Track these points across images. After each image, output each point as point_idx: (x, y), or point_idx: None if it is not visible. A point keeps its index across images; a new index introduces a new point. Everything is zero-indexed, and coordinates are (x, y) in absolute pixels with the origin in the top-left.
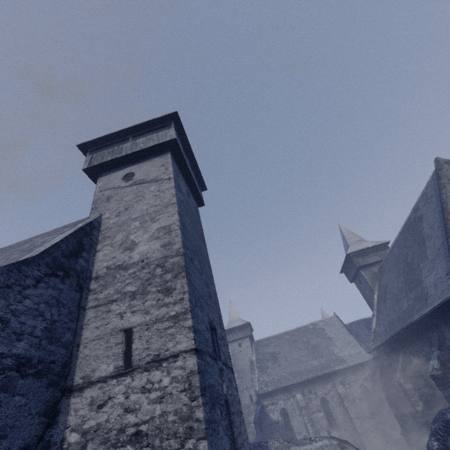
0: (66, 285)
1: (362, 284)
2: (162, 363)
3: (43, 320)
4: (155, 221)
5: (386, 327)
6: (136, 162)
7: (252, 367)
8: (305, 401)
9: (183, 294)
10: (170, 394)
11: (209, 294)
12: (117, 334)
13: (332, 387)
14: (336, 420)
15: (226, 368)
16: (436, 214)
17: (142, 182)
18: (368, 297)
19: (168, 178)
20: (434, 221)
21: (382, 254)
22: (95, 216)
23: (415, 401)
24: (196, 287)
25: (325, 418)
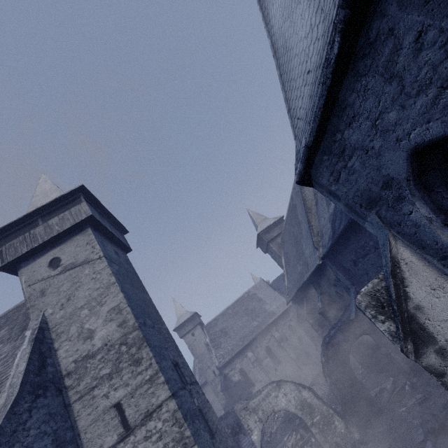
0: (49, 398)
1: (273, 253)
2: (153, 415)
3: (49, 436)
4: (103, 304)
5: (293, 284)
6: (56, 244)
7: (209, 348)
8: (255, 356)
9: (150, 360)
10: (165, 431)
11: (164, 338)
12: (109, 411)
13: (271, 336)
14: (278, 358)
15: (193, 385)
16: (302, 206)
17: (73, 266)
18: (279, 262)
19: (98, 257)
20: (302, 211)
21: (281, 227)
22: (37, 317)
23: (317, 328)
24: (156, 345)
25: (271, 360)
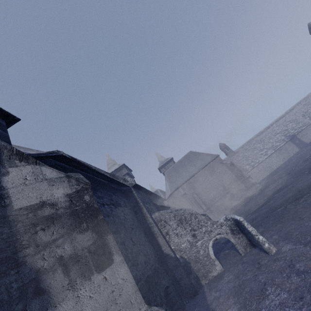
0: None
1: None
2: None
3: None
4: None
5: None
6: None
7: None
8: None
9: None
10: None
11: None
12: None
13: None
14: None
15: None
16: None
17: None
18: None
19: None
20: None
21: (120, 173)
22: None
23: None
24: None
25: None
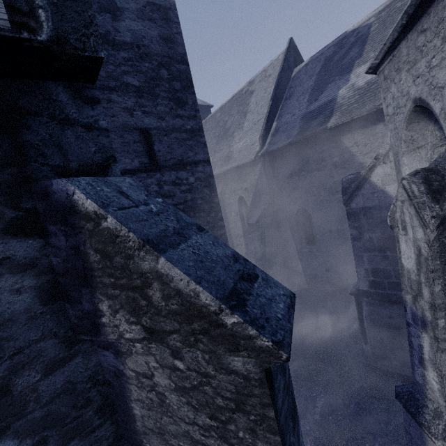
0: None
1: None
2: None
3: None
4: None
5: None
6: None
7: None
8: None
9: None
10: None
11: None
12: None
13: None
14: None
15: None
16: None
17: None
18: None
19: None
20: None
21: None
22: None
23: None
24: None
25: None
